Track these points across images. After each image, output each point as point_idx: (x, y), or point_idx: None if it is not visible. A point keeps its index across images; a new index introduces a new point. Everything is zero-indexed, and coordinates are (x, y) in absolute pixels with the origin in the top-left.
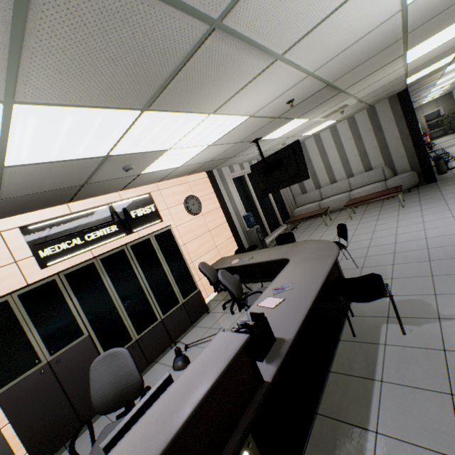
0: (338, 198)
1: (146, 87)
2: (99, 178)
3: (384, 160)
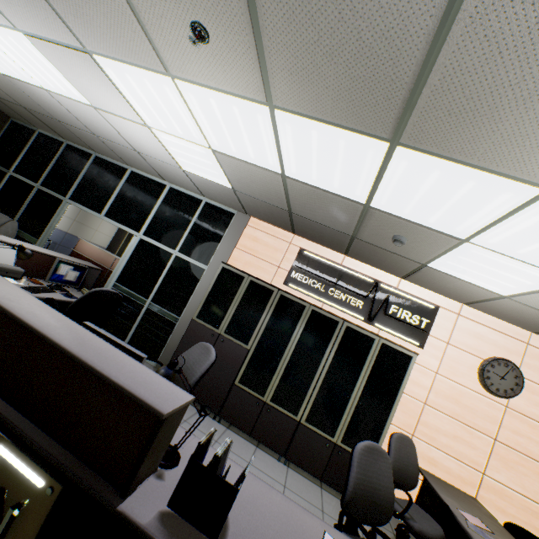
0: None
1: (384, 101)
2: (367, 236)
3: None
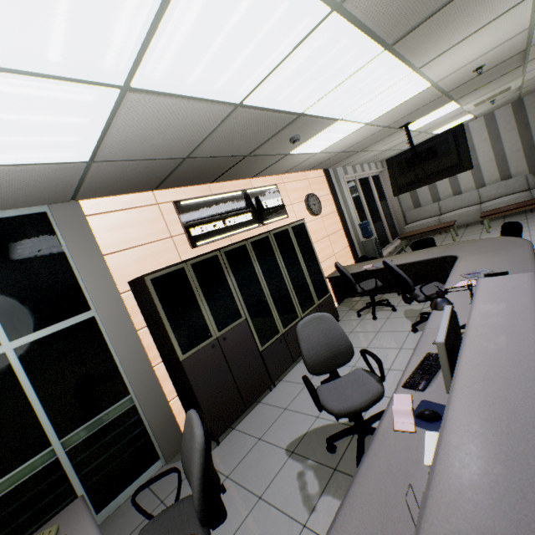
0: (464, 212)
1: (422, 12)
2: (263, 149)
3: (528, 166)
